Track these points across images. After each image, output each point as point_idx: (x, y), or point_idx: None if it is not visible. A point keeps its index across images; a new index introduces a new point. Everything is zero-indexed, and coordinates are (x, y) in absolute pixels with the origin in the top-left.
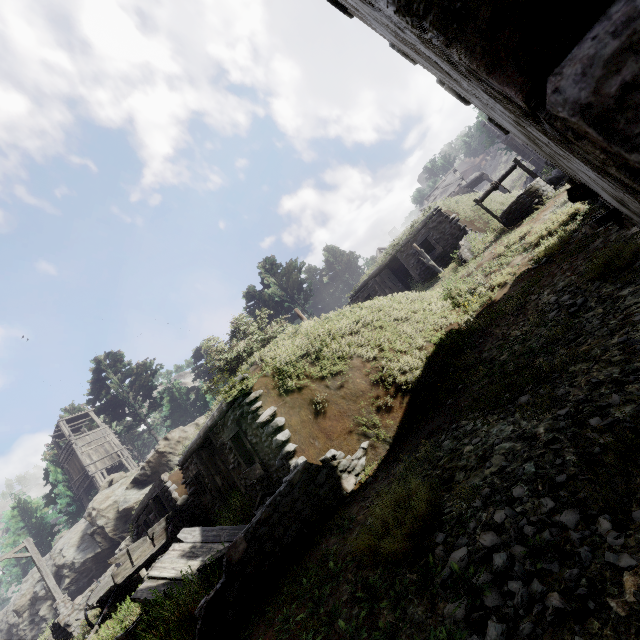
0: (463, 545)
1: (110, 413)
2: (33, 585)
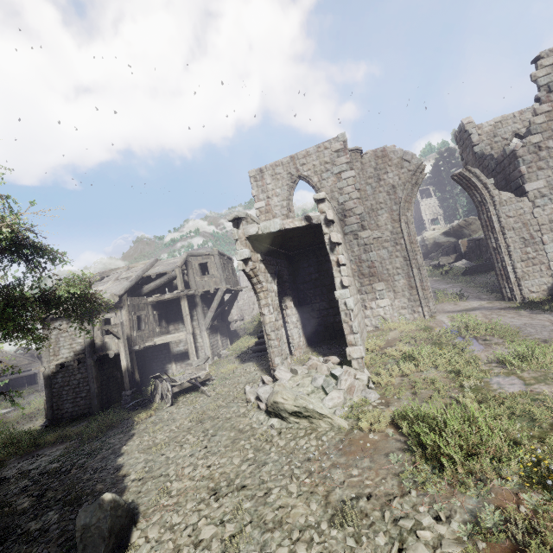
0: None
1: (438, 188)
2: None
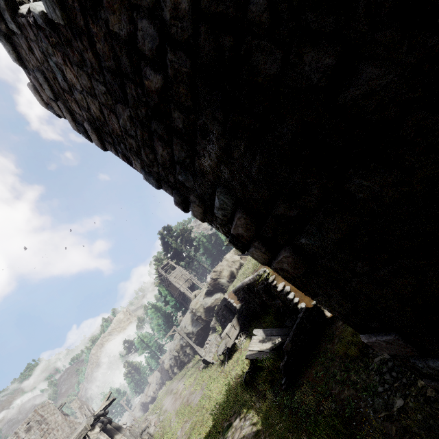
0: (379, 356)
1: (177, 258)
2: (178, 341)
